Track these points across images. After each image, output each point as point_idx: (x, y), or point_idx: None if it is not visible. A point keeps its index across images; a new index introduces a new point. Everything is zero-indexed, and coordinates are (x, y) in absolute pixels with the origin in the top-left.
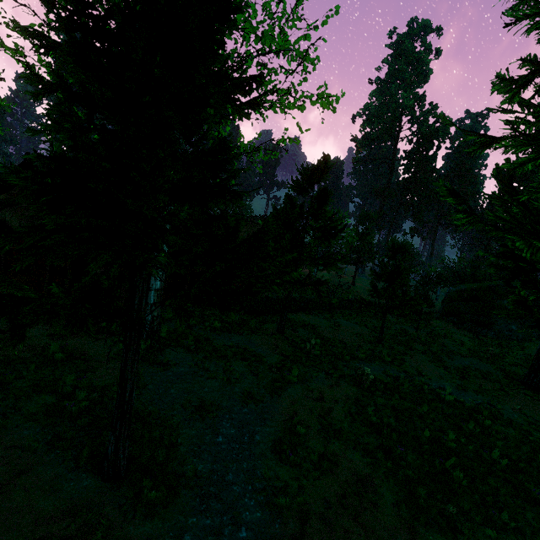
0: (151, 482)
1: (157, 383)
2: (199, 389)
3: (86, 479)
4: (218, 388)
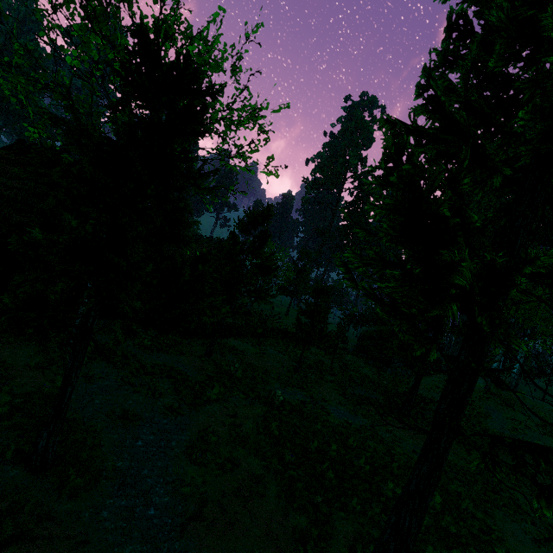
0: (76, 471)
1: (81, 394)
2: (123, 401)
3: (12, 470)
4: (142, 401)
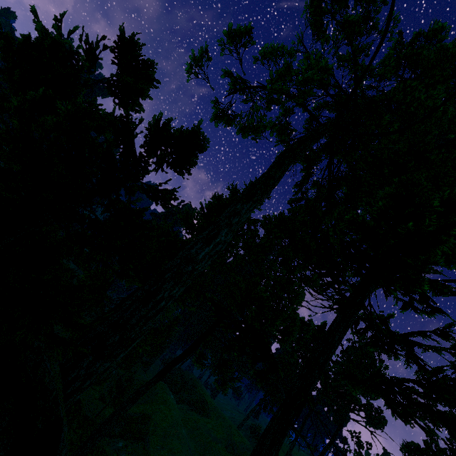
0: None
1: None
2: None
3: None
4: None
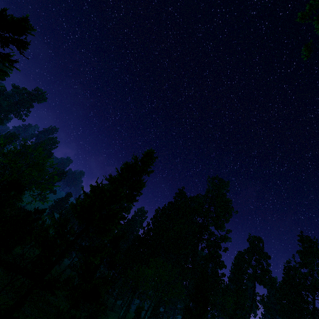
0: None
1: None
2: None
3: None
4: None
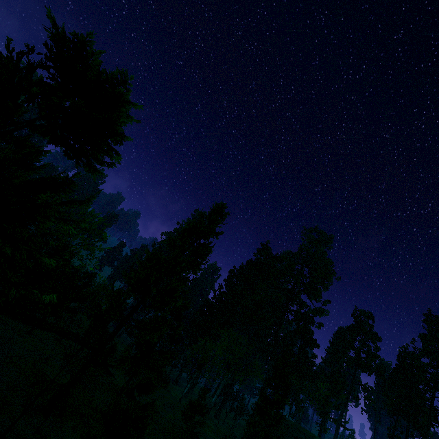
0: None
1: None
2: None
3: None
4: None
